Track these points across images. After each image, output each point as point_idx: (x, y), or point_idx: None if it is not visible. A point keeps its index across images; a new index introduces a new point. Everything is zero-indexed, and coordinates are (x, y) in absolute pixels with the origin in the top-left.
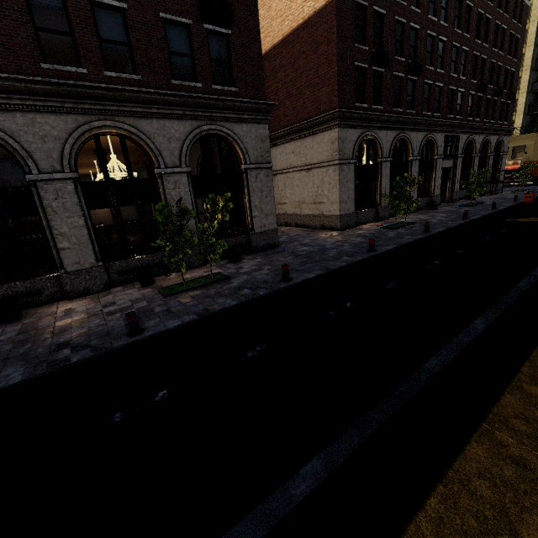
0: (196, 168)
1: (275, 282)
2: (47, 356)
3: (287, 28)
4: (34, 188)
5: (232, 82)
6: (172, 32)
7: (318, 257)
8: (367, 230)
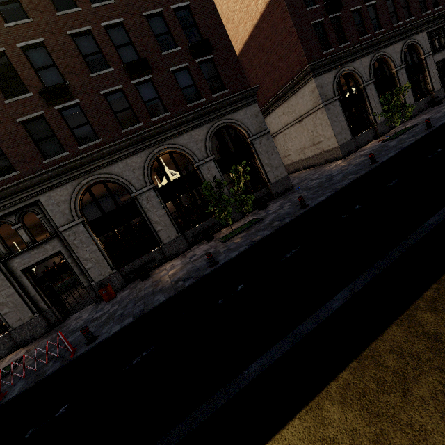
0: (216, 155)
1: (296, 211)
2: (172, 287)
3: (250, 27)
4: (136, 201)
5: (224, 87)
6: (179, 76)
7: (326, 184)
8: (369, 149)
